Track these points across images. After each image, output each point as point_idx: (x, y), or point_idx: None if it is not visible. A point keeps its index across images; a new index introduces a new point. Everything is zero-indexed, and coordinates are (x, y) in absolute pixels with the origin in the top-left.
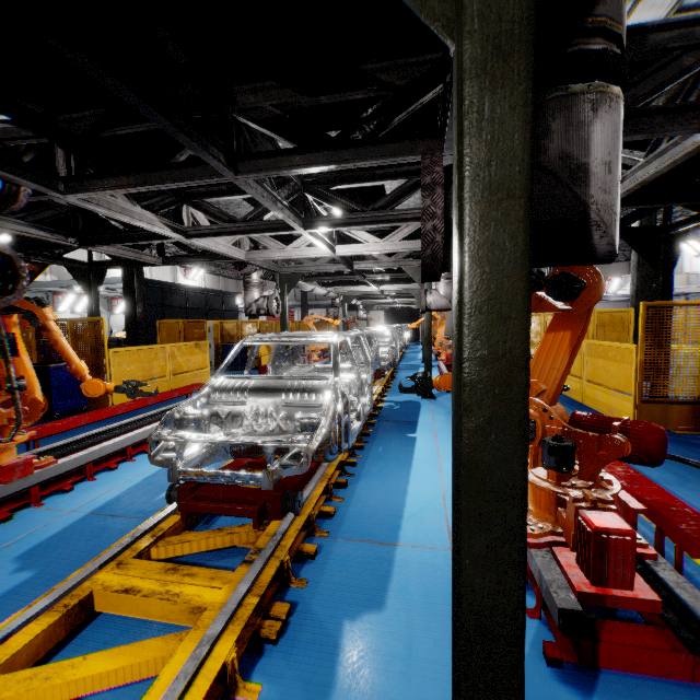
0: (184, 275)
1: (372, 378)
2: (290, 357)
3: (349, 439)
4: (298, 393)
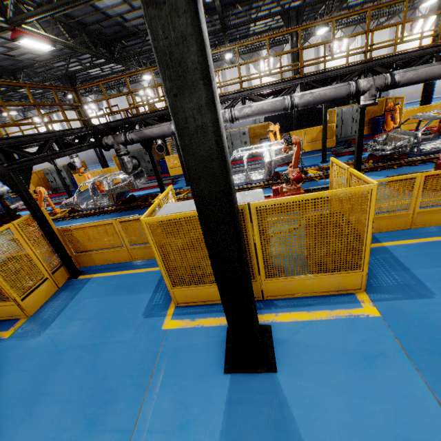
0: (409, 31)
1: (111, 195)
2: (137, 177)
3: (80, 208)
4: (77, 195)
